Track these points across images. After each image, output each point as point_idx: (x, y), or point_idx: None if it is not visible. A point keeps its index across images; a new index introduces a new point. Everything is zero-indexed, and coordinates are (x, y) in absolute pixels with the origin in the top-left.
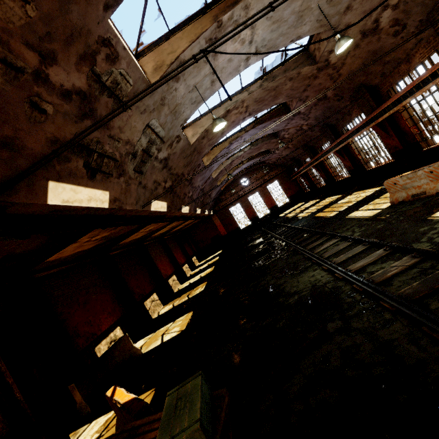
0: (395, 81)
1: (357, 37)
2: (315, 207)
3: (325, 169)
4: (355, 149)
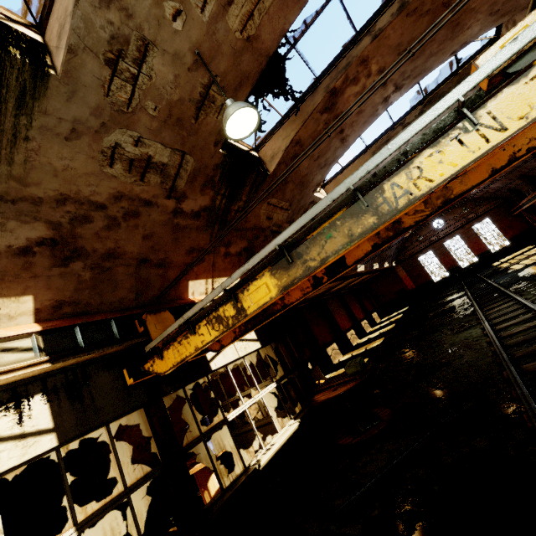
0: None
1: None
2: None
3: None
4: None
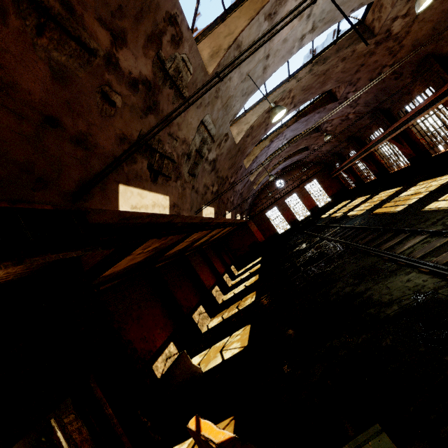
0: None
1: None
2: (369, 203)
3: (375, 160)
4: (416, 133)
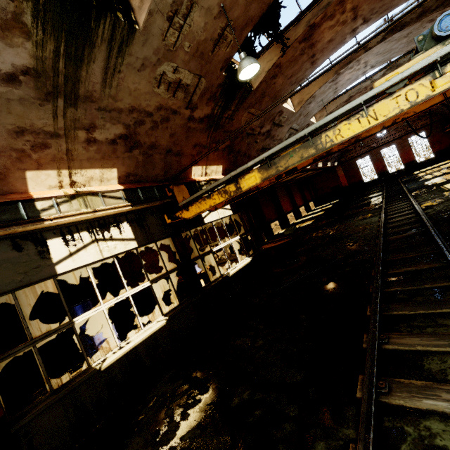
0: None
1: None
2: (445, 170)
3: None
4: None
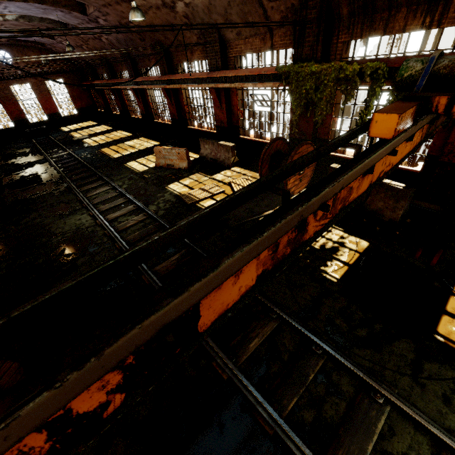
0: (183, 61)
1: (158, 1)
2: (105, 138)
3: (122, 98)
4: (150, 96)
